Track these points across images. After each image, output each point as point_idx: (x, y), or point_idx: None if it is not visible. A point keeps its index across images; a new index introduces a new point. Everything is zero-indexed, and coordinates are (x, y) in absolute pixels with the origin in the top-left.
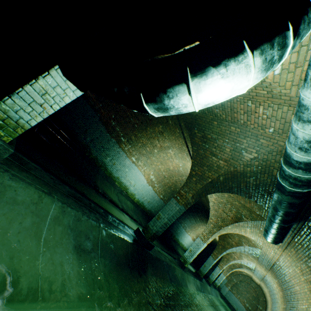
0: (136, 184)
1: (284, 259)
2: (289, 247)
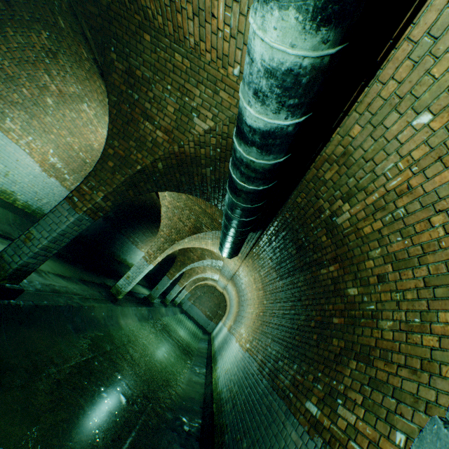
0: (13, 172)
1: (243, 269)
2: (248, 257)
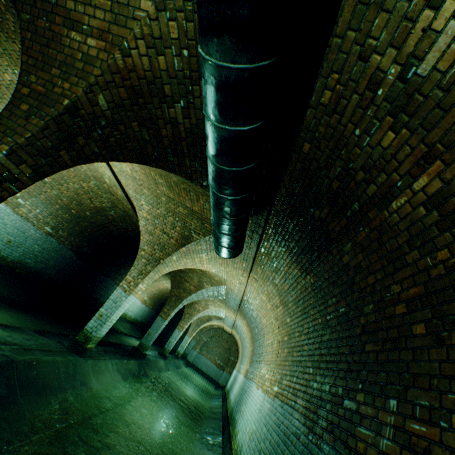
0: None
1: (251, 288)
2: (255, 266)
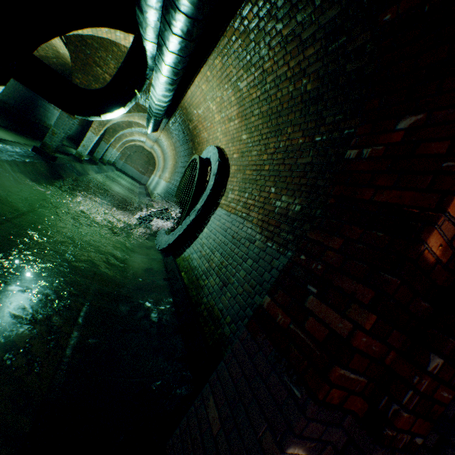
0: None
1: (163, 137)
2: (165, 131)
